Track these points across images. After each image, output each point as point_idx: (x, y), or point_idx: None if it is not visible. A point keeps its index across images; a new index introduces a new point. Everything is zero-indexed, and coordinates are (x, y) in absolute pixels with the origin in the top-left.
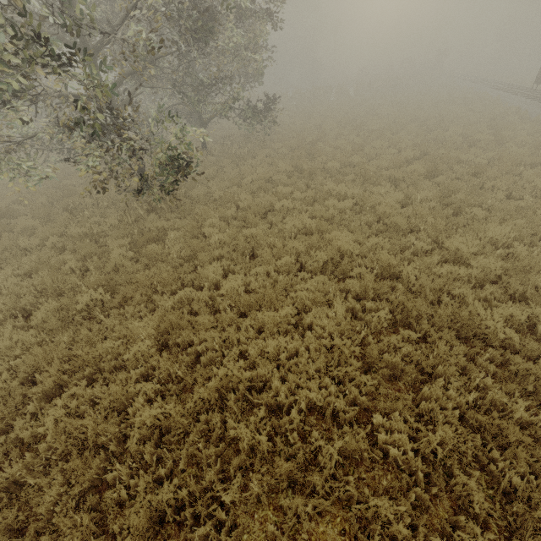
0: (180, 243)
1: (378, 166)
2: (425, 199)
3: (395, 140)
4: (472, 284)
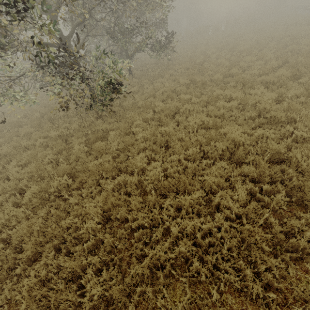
0: (117, 140)
1: (251, 75)
2: (294, 96)
3: (261, 55)
4: None
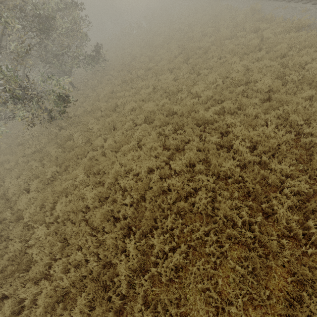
0: (80, 137)
1: (162, 65)
2: (184, 73)
3: (168, 47)
4: (203, 103)
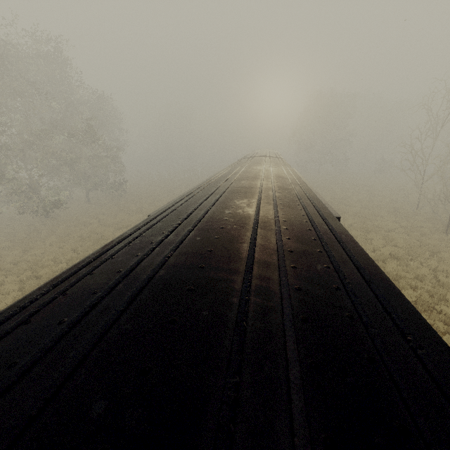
0: (46, 233)
1: (151, 208)
2: None
3: (172, 198)
4: None
